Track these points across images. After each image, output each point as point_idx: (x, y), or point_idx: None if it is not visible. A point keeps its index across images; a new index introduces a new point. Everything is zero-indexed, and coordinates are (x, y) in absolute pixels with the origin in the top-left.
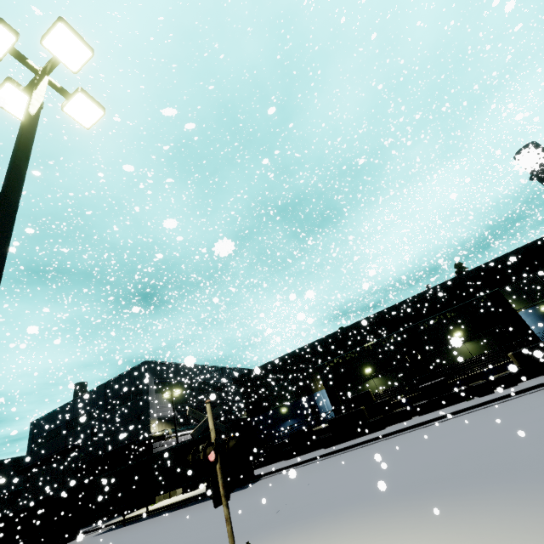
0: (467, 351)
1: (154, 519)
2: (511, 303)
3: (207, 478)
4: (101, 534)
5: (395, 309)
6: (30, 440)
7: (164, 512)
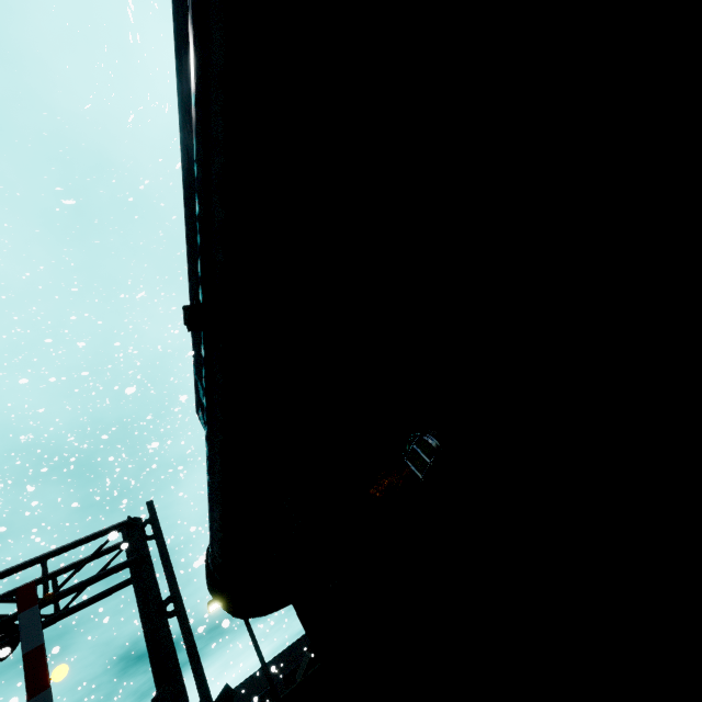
0: None
1: None
2: None
3: None
4: None
5: None
6: None
7: None
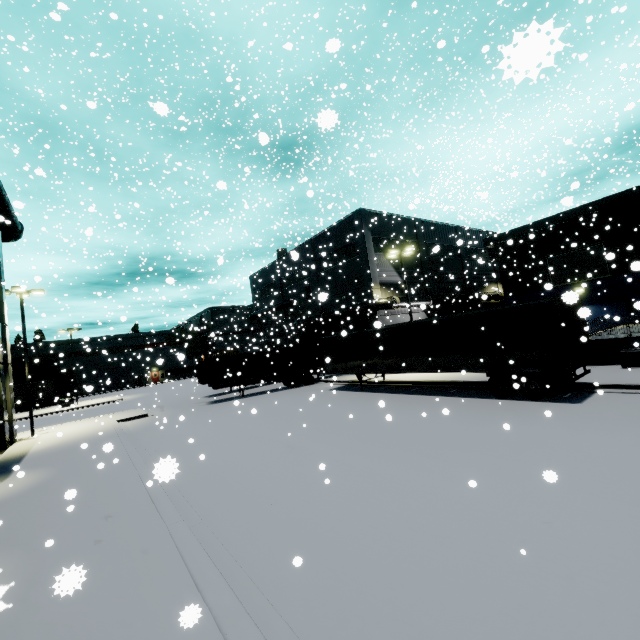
0: None
1: (405, 399)
2: None
3: (491, 371)
4: (337, 390)
5: None
6: (252, 292)
7: (412, 391)
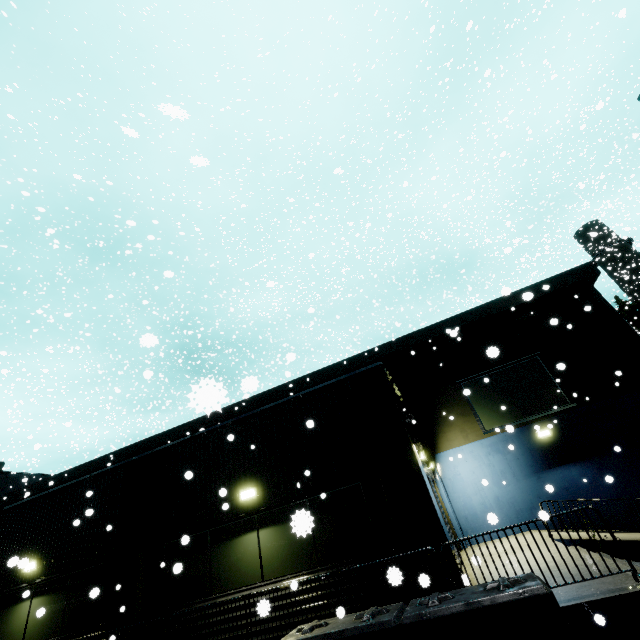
0: (256, 555)
1: None
2: (480, 414)
3: None
4: None
5: (265, 401)
6: None
7: None
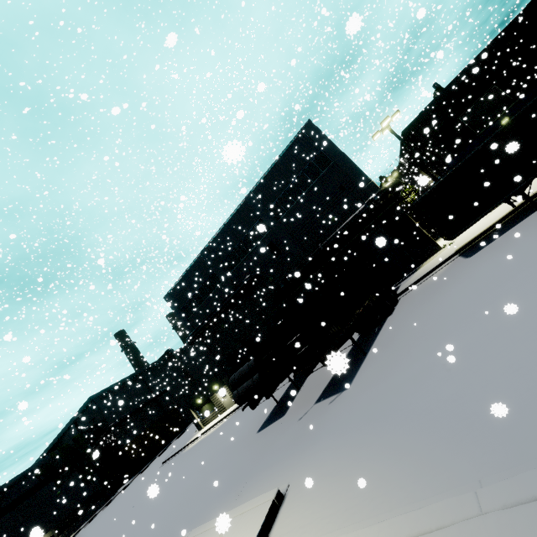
0: None
1: None
2: None
3: None
4: (491, 242)
5: None
6: (177, 312)
7: None
